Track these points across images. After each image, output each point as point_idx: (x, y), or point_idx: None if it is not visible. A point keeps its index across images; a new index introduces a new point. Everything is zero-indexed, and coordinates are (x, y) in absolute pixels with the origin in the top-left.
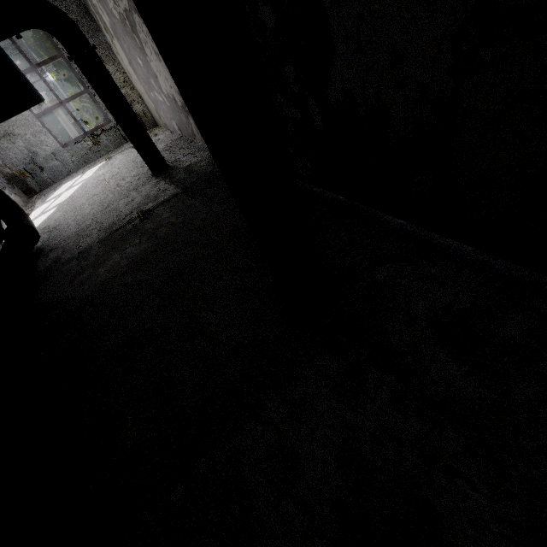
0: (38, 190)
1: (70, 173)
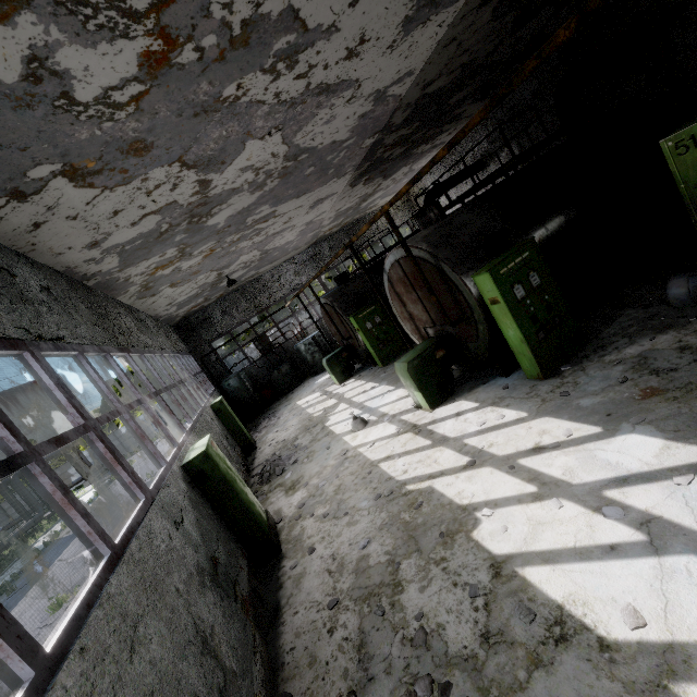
0: None
1: None
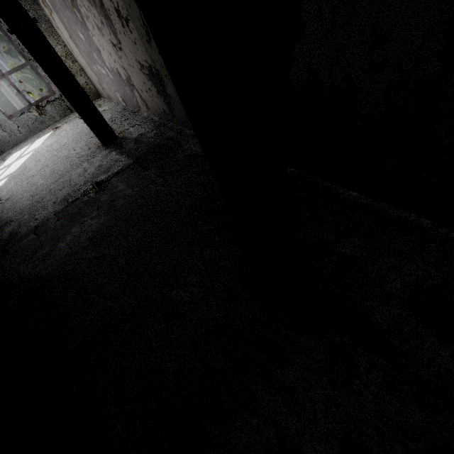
0: None
1: (18, 143)
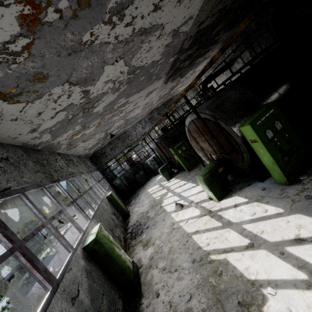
0: None
1: None
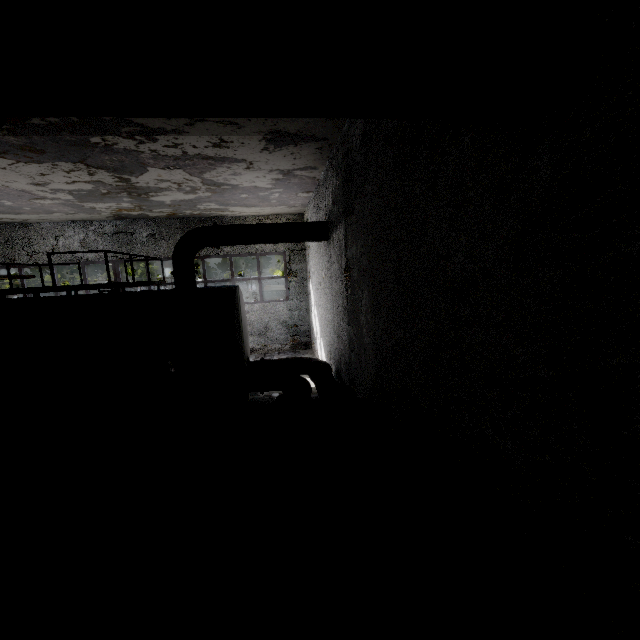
0: (309, 340)
1: (308, 310)
